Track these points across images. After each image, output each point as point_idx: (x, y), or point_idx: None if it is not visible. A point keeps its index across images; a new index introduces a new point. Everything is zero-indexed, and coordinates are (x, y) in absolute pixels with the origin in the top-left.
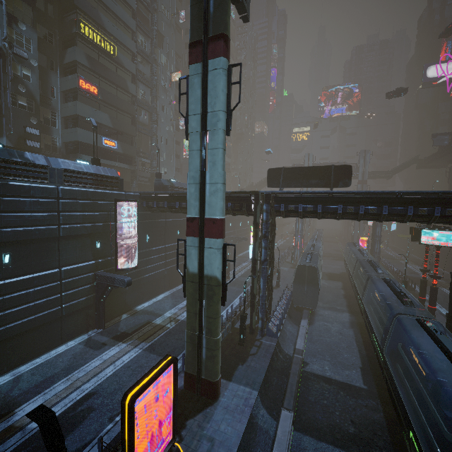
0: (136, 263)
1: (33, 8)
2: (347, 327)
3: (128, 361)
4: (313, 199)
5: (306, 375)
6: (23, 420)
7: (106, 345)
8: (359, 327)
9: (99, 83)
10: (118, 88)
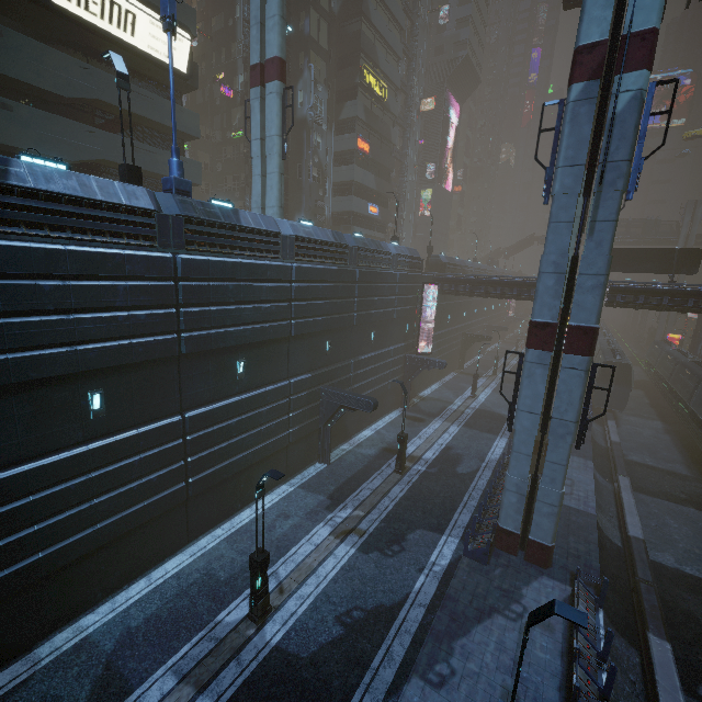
0: (424, 348)
1: (326, 63)
2: (662, 433)
3: (457, 432)
4: (659, 291)
5: (626, 462)
6: (416, 454)
7: (425, 420)
8: (676, 434)
9: (369, 138)
10: (382, 139)
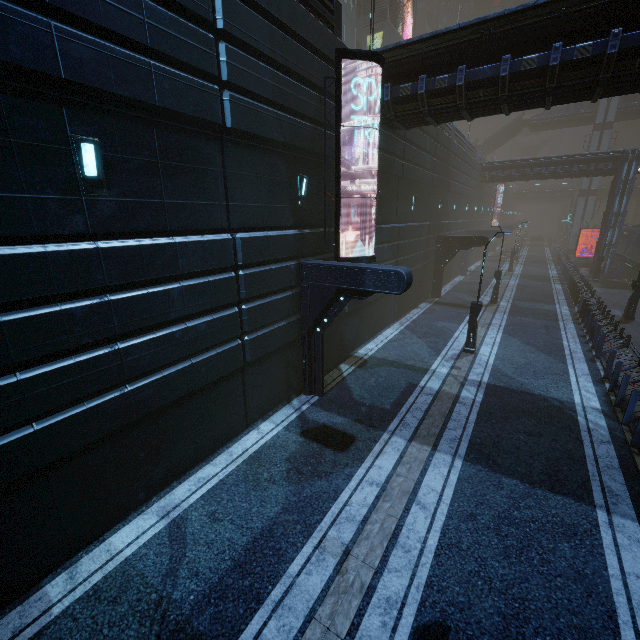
0: (360, 253)
1: None
2: None
3: (453, 497)
4: None
5: None
6: None
7: (356, 439)
8: None
9: None
10: None
